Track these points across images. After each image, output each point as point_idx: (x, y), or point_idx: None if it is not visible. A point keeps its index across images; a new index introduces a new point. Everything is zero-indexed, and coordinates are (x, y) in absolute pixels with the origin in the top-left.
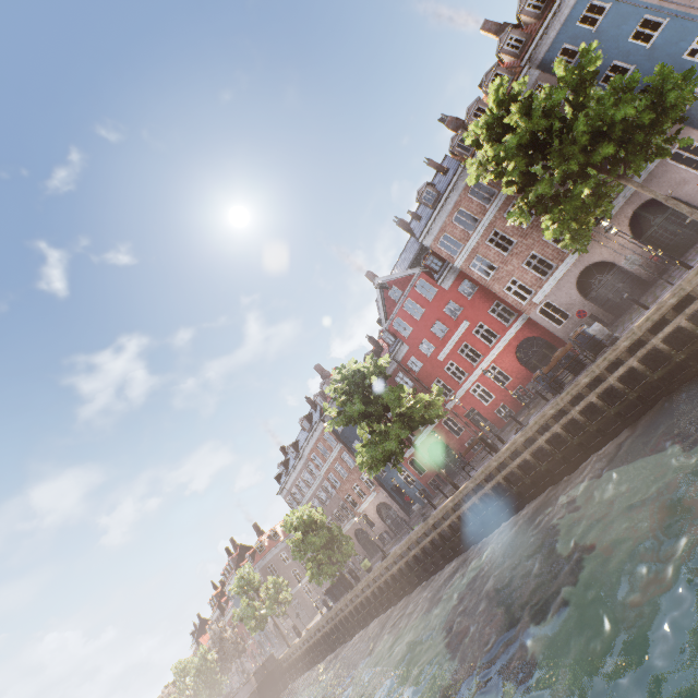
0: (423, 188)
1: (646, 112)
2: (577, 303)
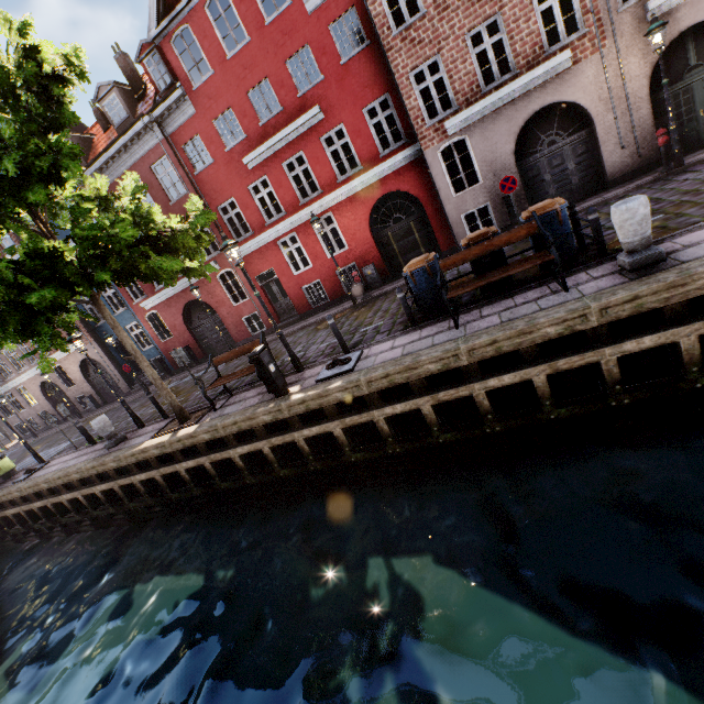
0: None
1: None
2: (502, 166)
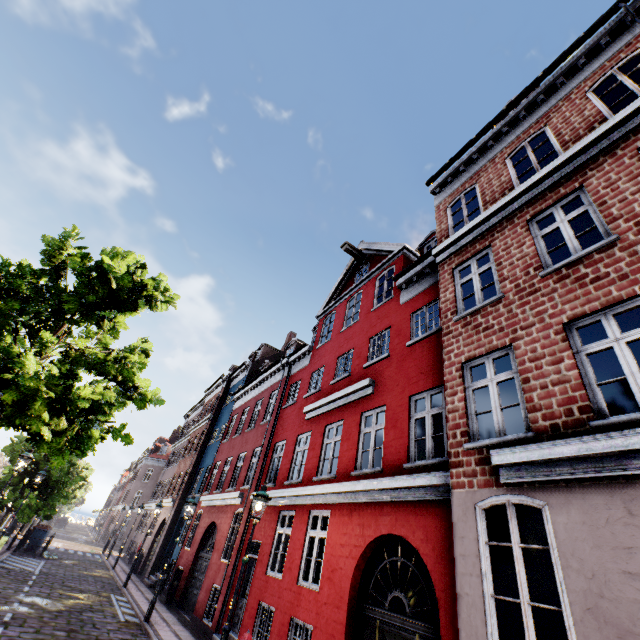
0: None
1: None
2: None
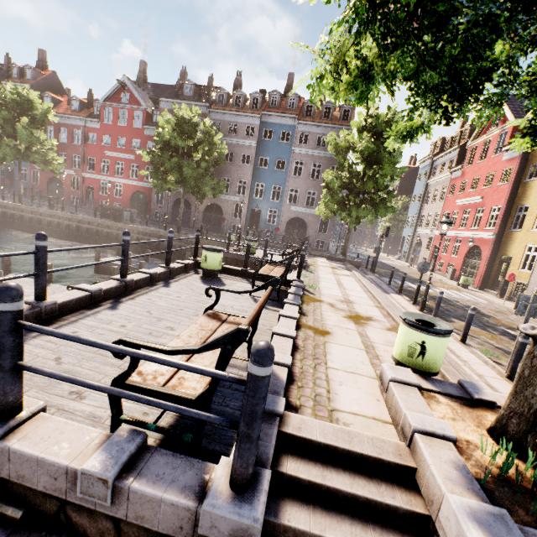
0: (192, 83)
1: (194, 182)
2: (169, 205)
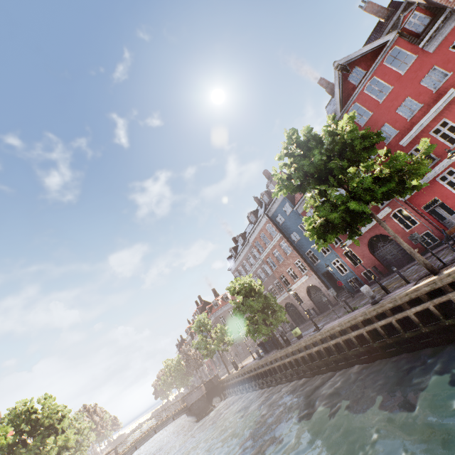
0: None
1: None
2: None
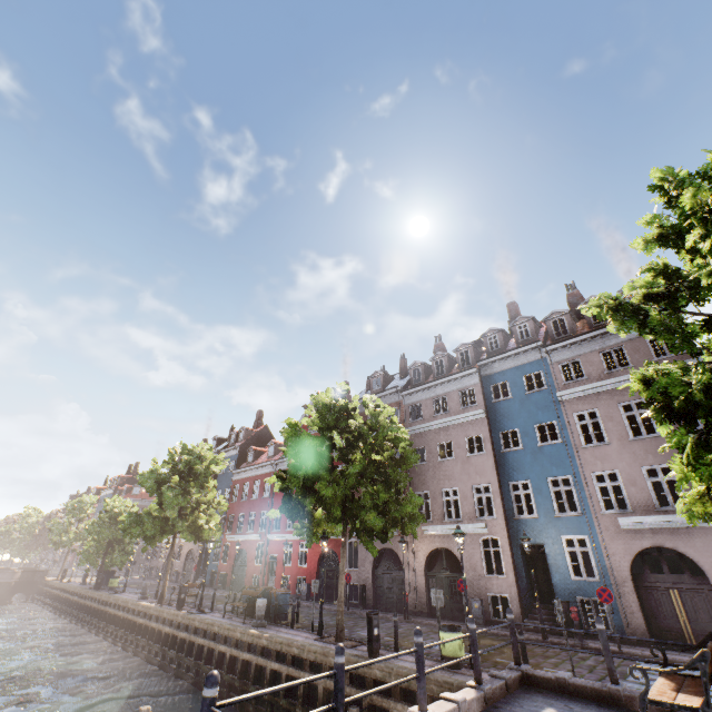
0: (379, 373)
1: (341, 508)
2: (367, 566)
